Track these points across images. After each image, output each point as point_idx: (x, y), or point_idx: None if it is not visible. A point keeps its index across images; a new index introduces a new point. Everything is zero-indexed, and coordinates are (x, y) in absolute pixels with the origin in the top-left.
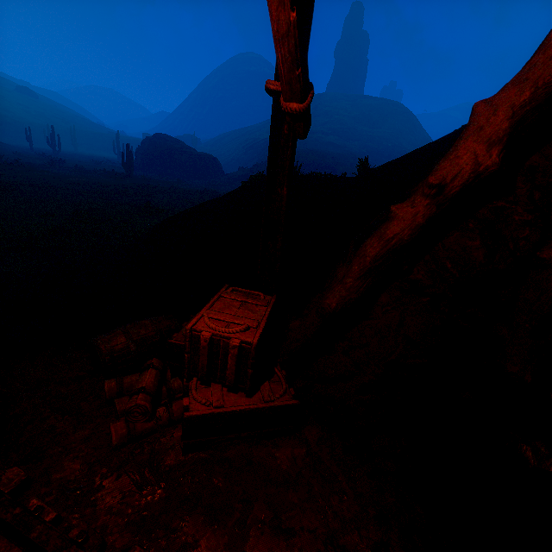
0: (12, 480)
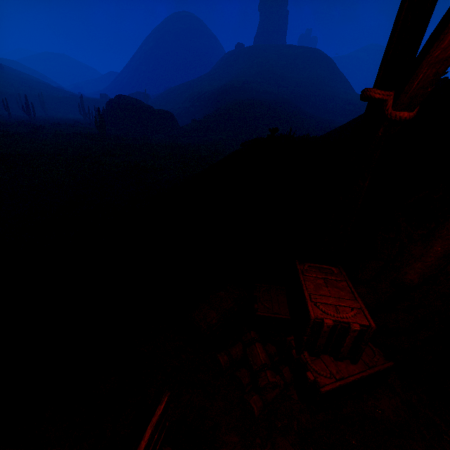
0: None
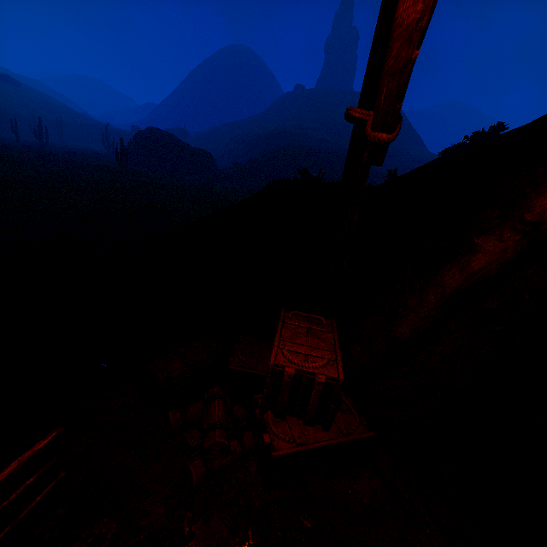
0: (106, 535)
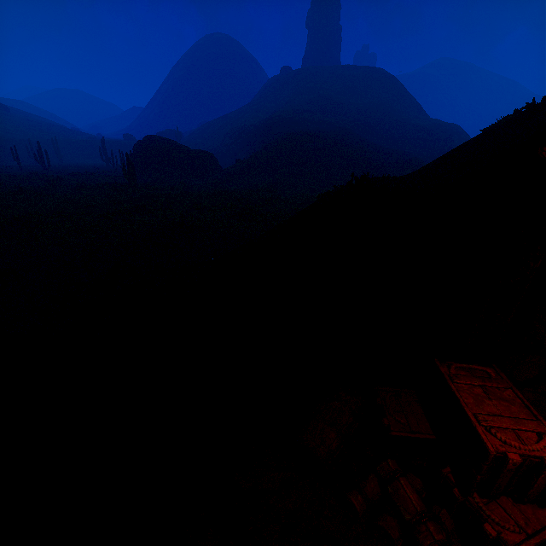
0: None
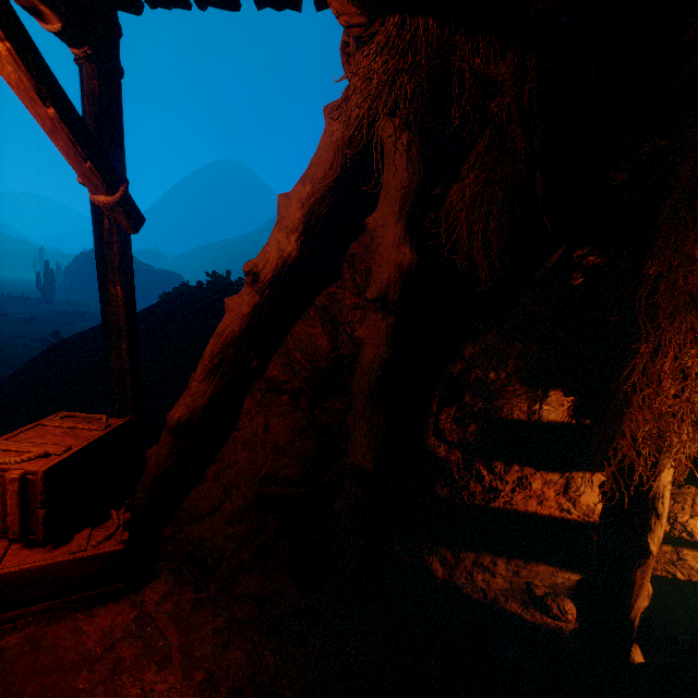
0: None
